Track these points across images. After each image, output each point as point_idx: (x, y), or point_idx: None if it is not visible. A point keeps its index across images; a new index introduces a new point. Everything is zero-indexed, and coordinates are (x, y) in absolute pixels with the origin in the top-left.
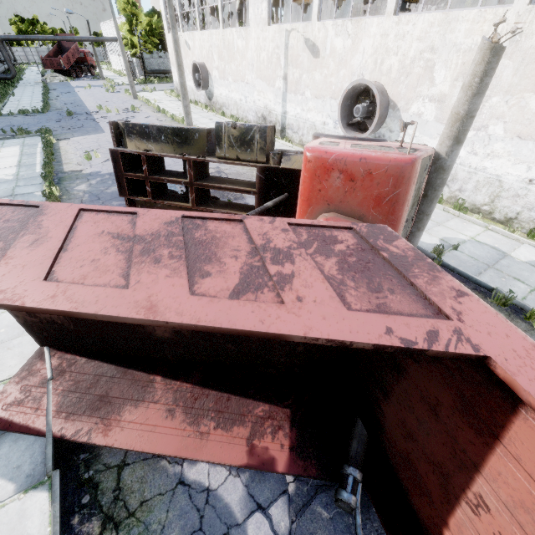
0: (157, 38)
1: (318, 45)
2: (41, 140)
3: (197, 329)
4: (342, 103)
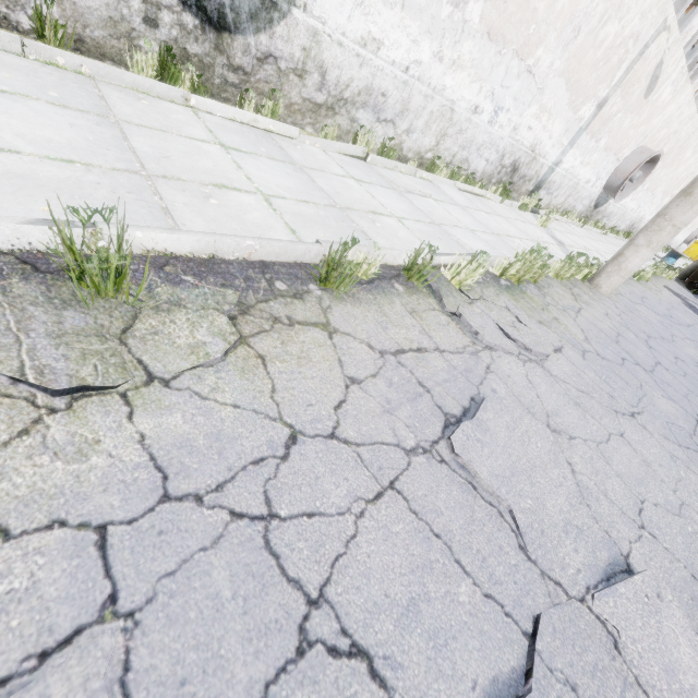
0: None
1: (659, 82)
2: None
3: None
4: (637, 169)
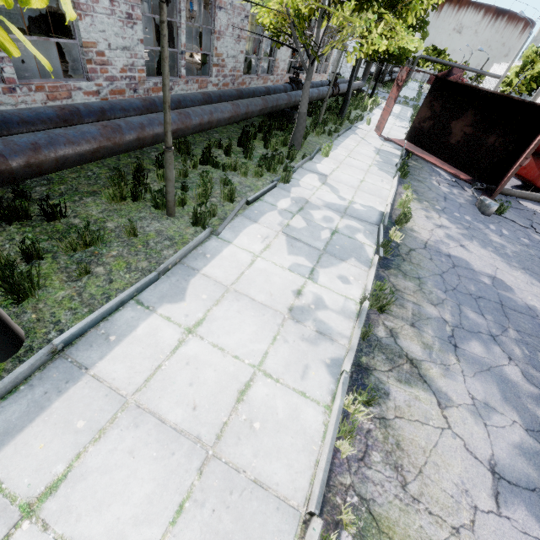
0: (537, 85)
1: None
2: (414, 108)
3: (498, 94)
4: None
